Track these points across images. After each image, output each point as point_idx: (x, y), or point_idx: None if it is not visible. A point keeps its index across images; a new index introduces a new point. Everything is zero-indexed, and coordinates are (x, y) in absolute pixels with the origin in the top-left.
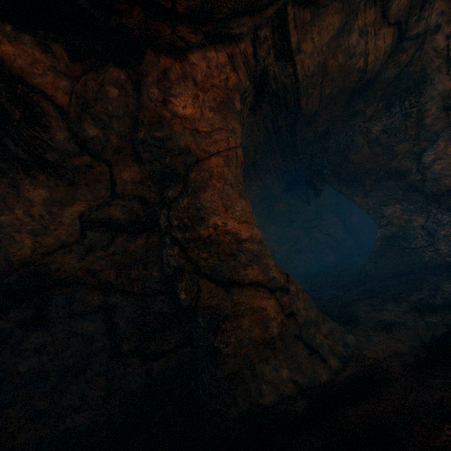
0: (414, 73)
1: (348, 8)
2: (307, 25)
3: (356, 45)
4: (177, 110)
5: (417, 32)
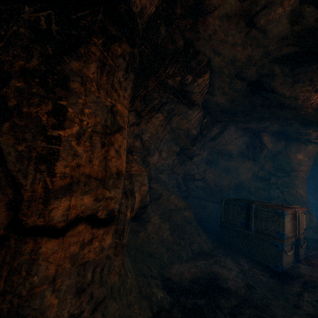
0: None
1: None
2: None
3: None
4: (297, 157)
5: None
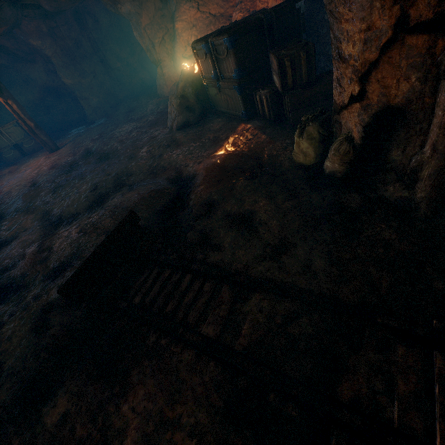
0: None
1: None
2: None
3: None
4: (33, 44)
5: None
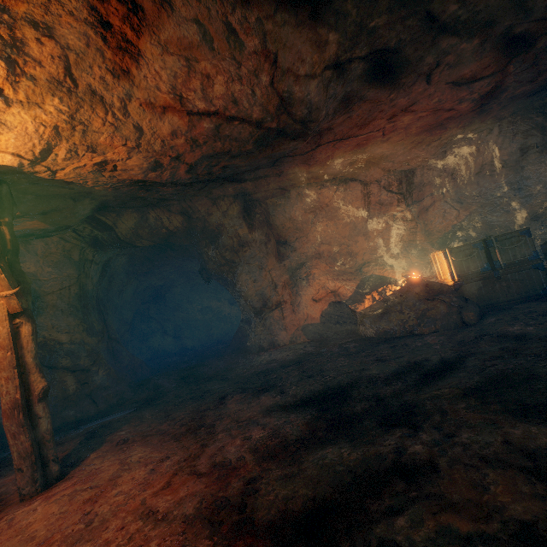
0: (214, 230)
1: (141, 210)
2: (116, 217)
3: (156, 224)
4: (25, 270)
5: (197, 216)
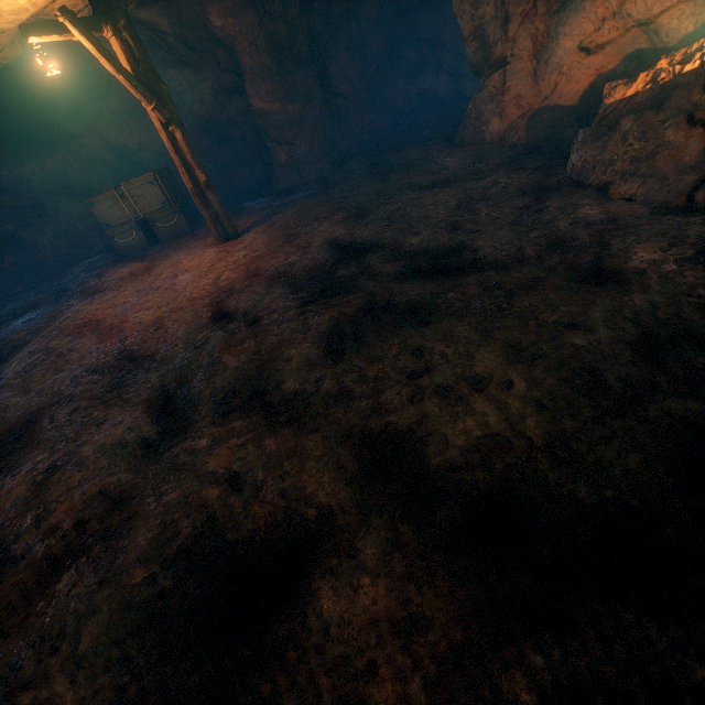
0: None
1: None
2: None
3: None
4: (215, 24)
5: None
